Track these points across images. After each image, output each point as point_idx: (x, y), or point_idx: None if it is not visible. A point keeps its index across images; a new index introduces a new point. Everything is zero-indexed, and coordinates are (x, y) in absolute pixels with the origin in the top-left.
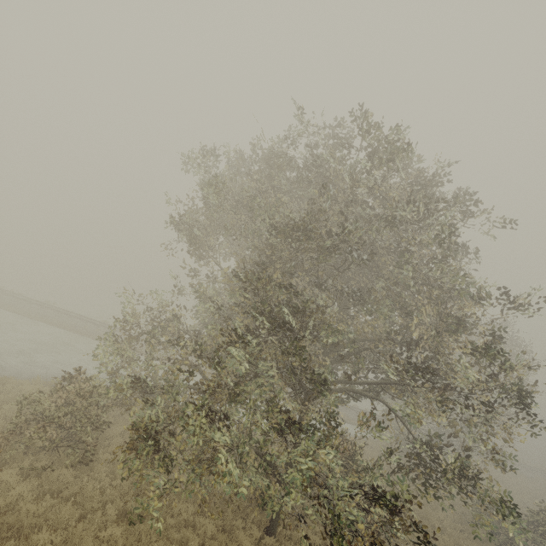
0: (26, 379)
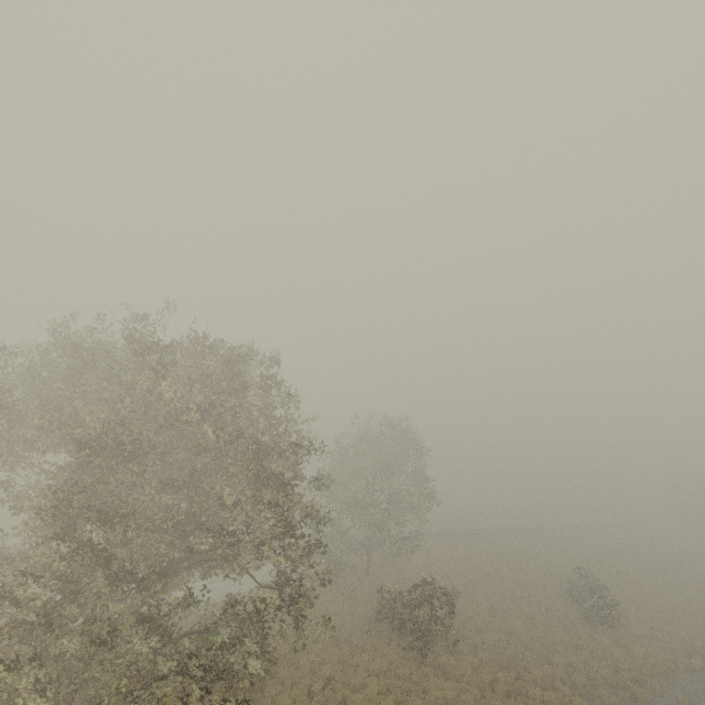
0: None
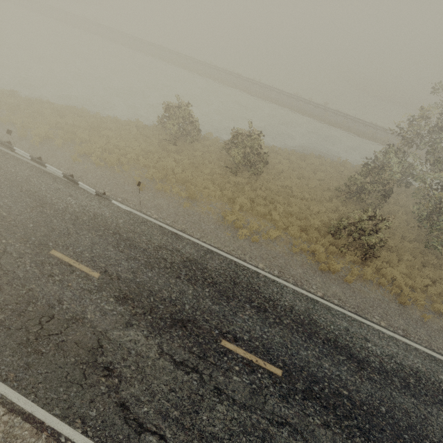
0: (301, 152)
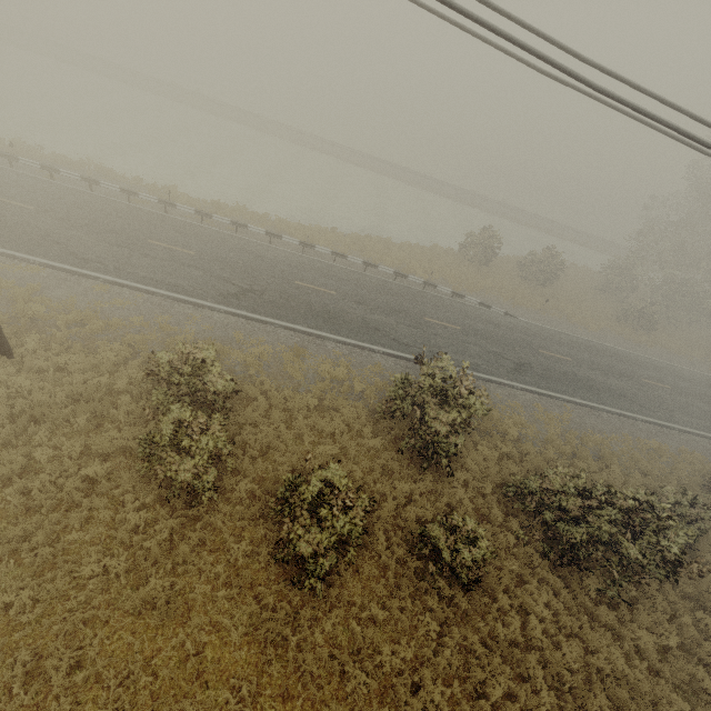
0: None
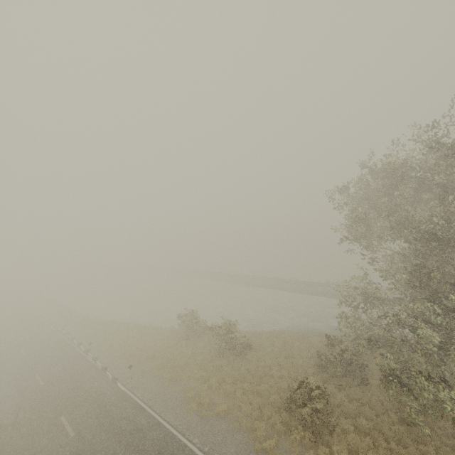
0: (309, 332)
